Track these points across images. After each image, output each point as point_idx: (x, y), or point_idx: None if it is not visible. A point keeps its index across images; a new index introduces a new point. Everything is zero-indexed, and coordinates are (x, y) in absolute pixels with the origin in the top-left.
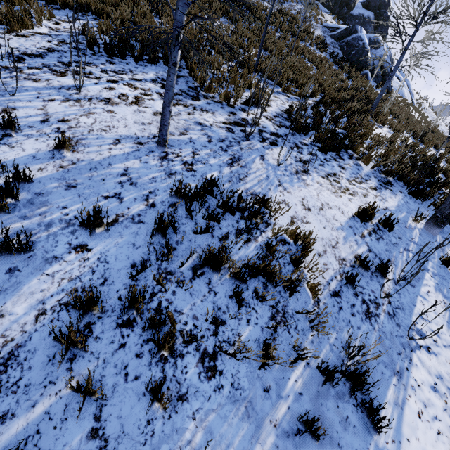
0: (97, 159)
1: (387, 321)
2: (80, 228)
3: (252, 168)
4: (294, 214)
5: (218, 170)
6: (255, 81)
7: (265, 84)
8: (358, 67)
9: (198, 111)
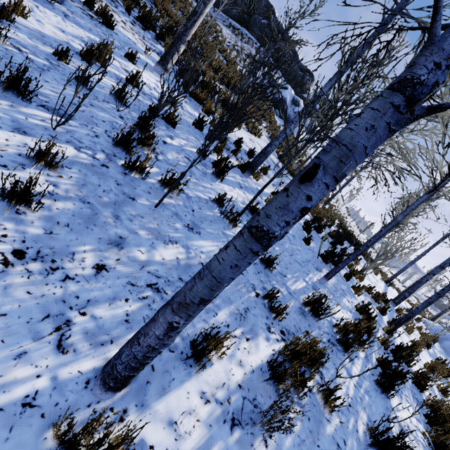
0: None
1: None
2: None
3: None
4: None
5: None
6: None
7: (146, 0)
8: (275, 105)
9: None
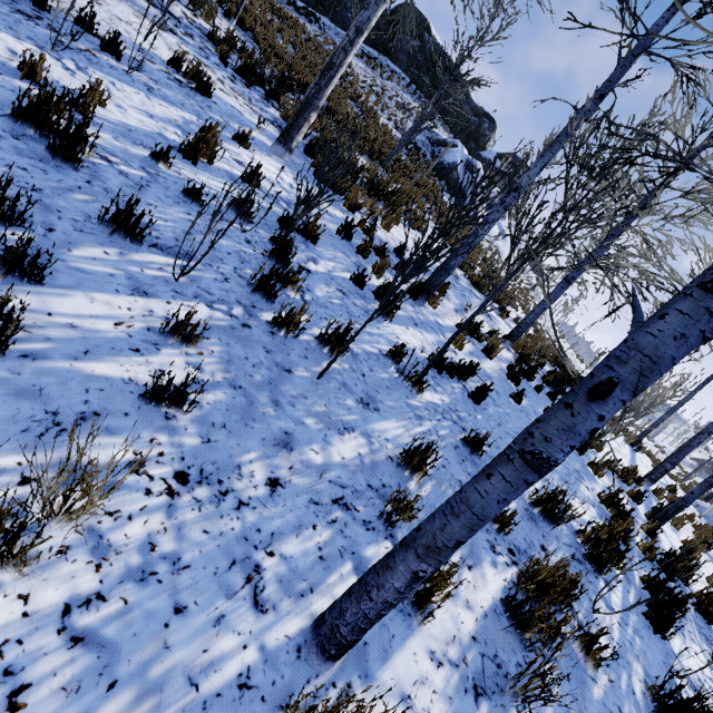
0: None
1: (45, 34)
2: None
3: None
4: None
5: None
6: (216, 8)
7: (242, 36)
8: (440, 175)
9: None
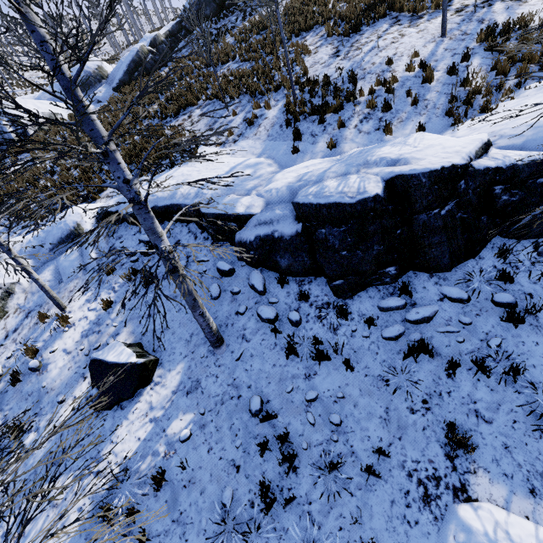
0: (429, 53)
1: None
2: (460, 63)
3: (495, 18)
4: (541, 17)
5: (480, 28)
6: None
7: None
8: None
9: (432, 20)
